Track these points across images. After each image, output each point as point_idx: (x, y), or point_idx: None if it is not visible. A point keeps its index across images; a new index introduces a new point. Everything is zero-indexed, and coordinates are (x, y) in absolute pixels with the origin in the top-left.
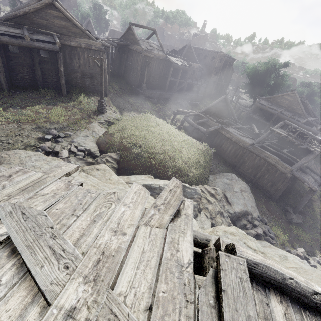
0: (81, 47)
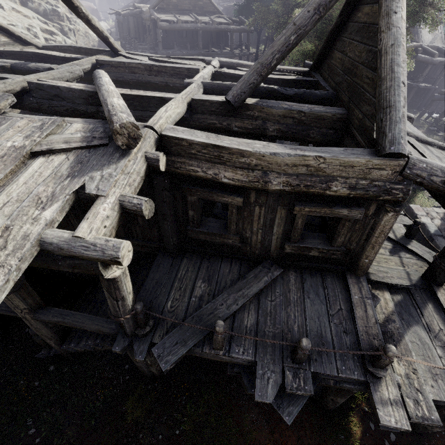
0: None
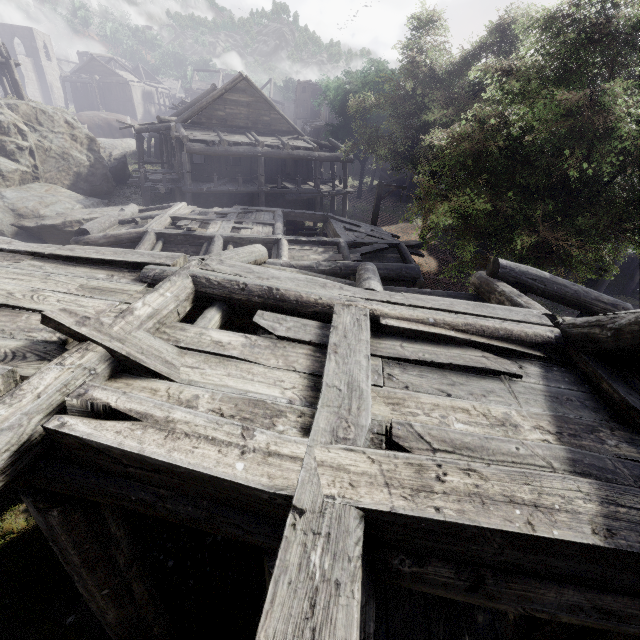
0: (114, 83)
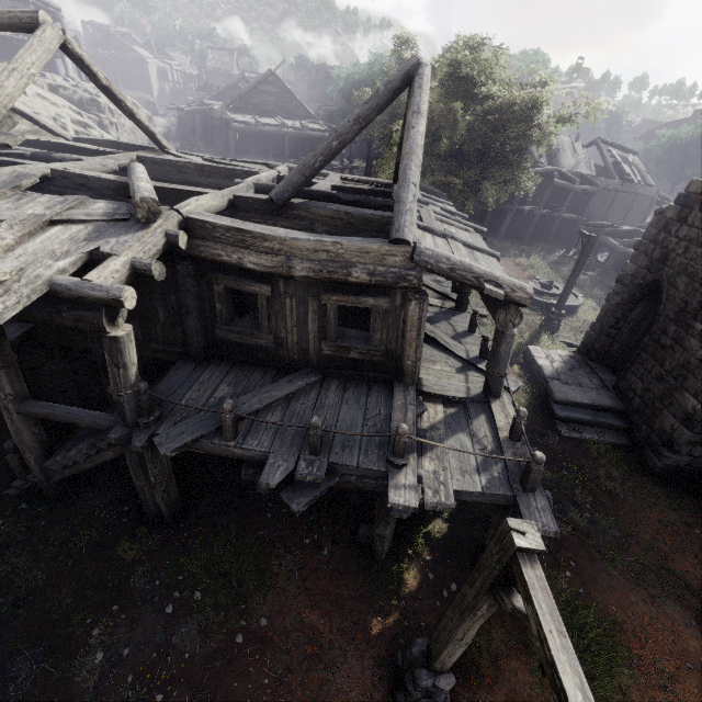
0: (130, 59)
